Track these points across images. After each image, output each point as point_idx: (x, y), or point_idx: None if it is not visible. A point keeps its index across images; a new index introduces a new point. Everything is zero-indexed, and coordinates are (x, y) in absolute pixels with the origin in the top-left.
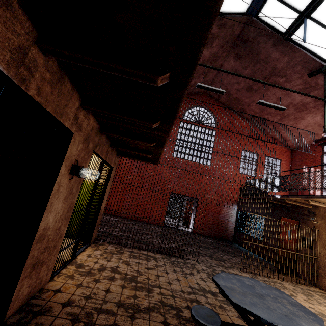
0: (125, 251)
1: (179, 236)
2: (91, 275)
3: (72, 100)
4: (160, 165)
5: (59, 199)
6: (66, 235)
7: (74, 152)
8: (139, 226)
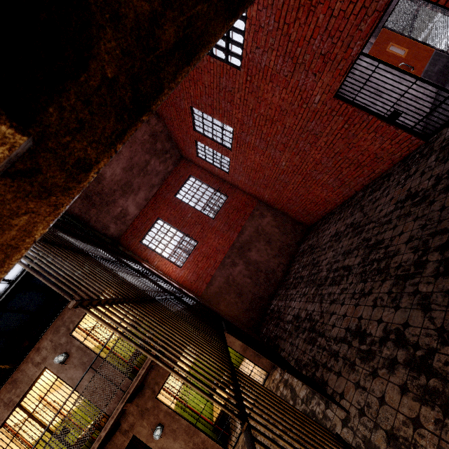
0: (281, 385)
1: (425, 203)
2: (244, 448)
3: (115, 439)
4: (262, 107)
5: (172, 446)
6: (210, 430)
7: (146, 431)
8: (354, 229)
